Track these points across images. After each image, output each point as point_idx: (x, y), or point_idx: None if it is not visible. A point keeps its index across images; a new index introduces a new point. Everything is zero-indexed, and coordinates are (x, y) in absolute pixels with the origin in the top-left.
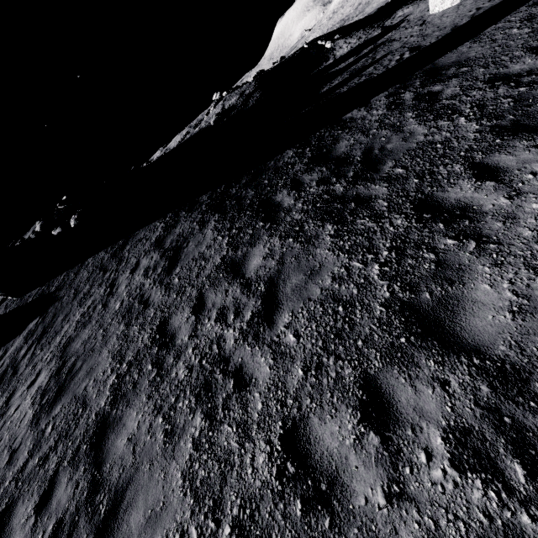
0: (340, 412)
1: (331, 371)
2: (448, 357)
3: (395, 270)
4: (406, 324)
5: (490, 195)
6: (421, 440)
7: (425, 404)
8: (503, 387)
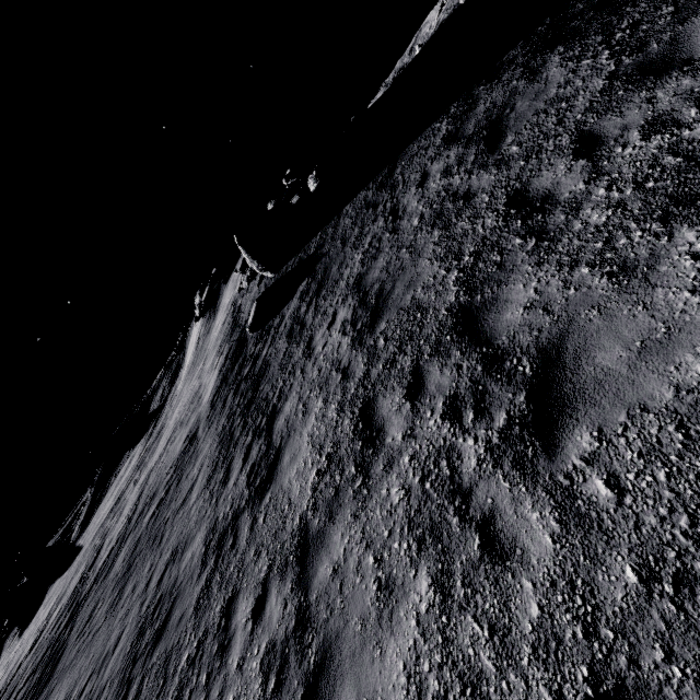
0: None
1: None
2: None
3: None
4: None
5: None
6: None
7: None
8: None
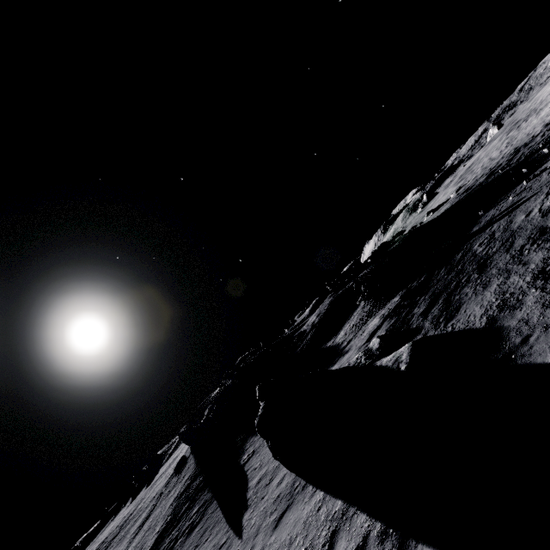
0: None
1: None
2: None
3: None
4: None
5: None
6: None
7: None
8: None
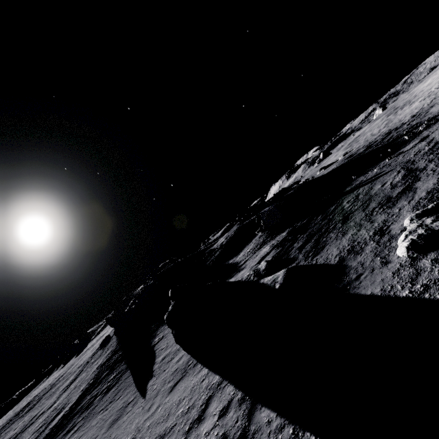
0: None
1: None
2: None
3: None
4: None
5: None
6: None
7: None
8: None
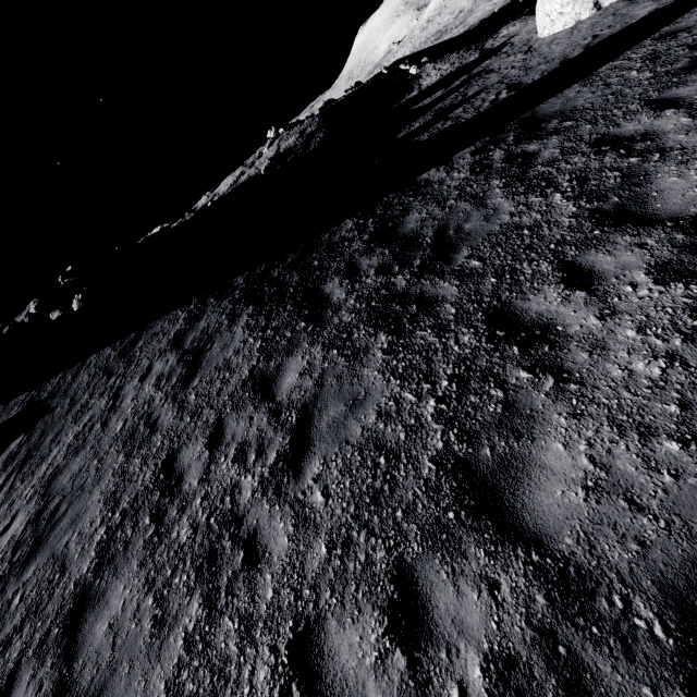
0: (364, 615)
1: (360, 553)
2: (502, 547)
3: (454, 409)
4: (458, 491)
5: (579, 311)
6: (456, 668)
7: (467, 615)
8: (562, 601)
